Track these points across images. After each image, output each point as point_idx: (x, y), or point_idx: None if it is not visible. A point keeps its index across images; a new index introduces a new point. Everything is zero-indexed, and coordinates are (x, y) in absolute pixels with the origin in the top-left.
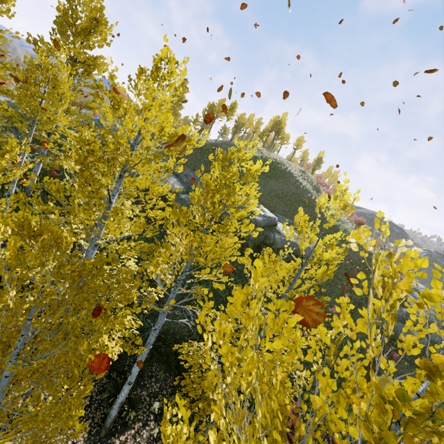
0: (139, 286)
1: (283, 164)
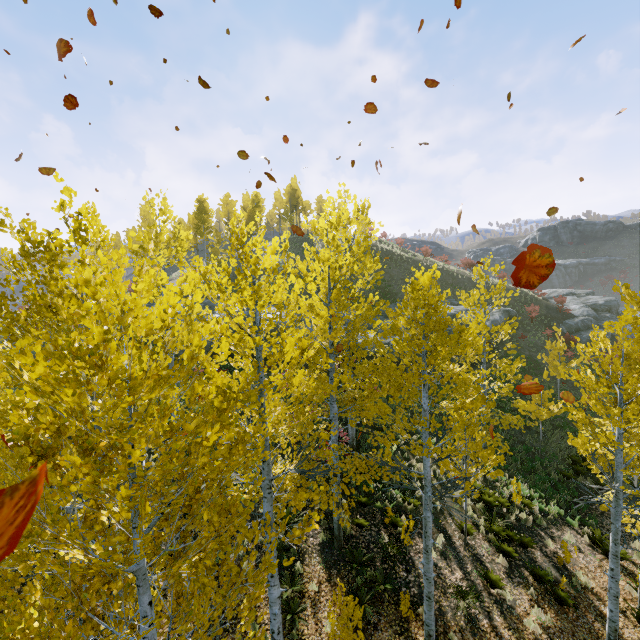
0: (498, 445)
1: (372, 244)
